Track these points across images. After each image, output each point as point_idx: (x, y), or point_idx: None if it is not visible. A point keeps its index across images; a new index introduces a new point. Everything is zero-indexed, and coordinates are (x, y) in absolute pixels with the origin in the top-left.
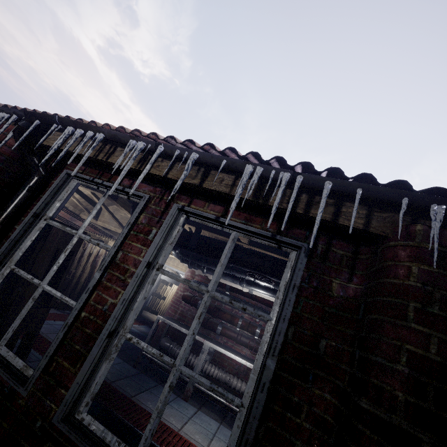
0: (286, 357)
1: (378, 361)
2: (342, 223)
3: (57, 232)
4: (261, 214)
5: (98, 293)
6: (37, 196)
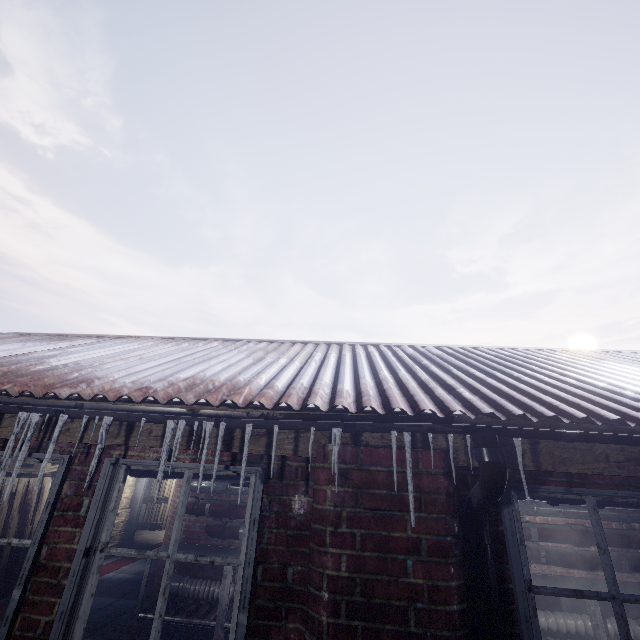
0: (258, 602)
1: (312, 591)
2: (275, 453)
3: None
4: None
5: (24, 616)
6: None
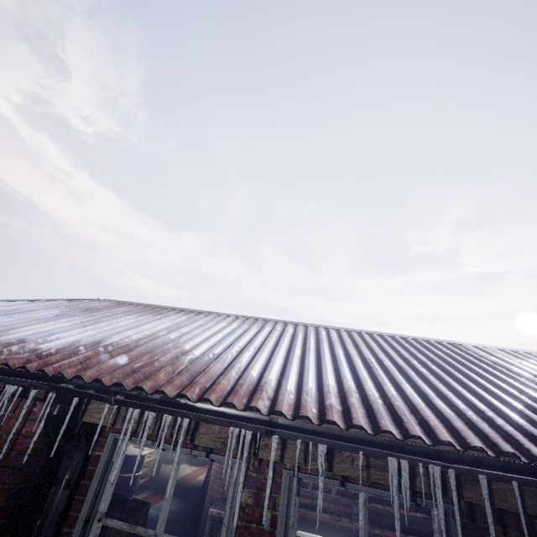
0: None
1: None
2: (499, 506)
3: (119, 532)
4: None
5: None
6: (76, 484)
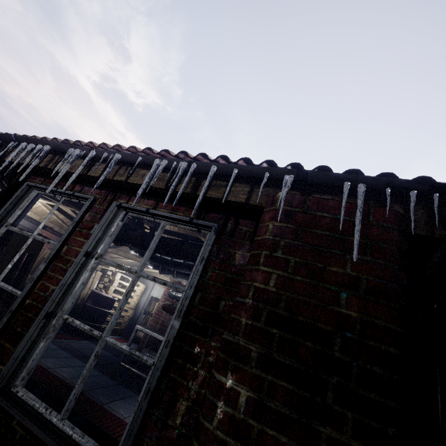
0: (191, 318)
1: (237, 300)
2: (230, 199)
3: (17, 237)
4: (185, 204)
5: (43, 282)
6: (0, 206)
